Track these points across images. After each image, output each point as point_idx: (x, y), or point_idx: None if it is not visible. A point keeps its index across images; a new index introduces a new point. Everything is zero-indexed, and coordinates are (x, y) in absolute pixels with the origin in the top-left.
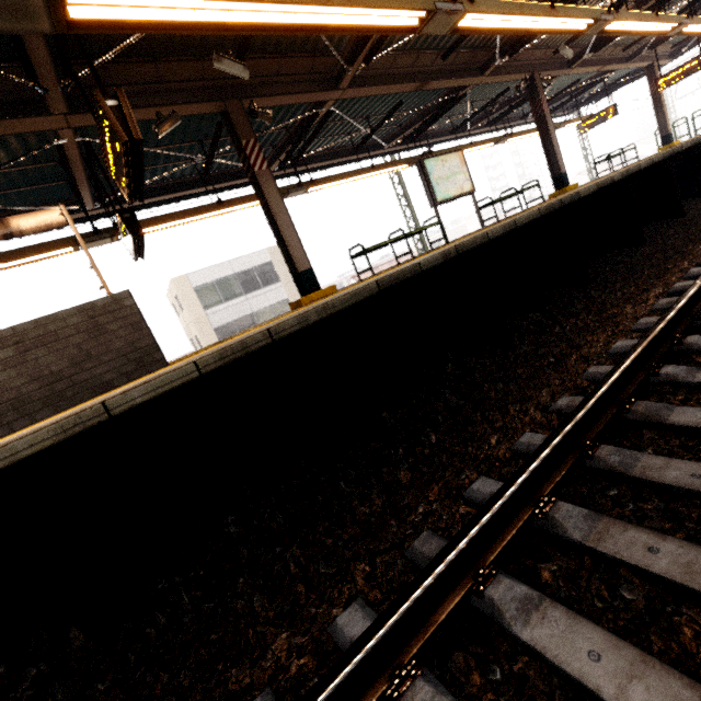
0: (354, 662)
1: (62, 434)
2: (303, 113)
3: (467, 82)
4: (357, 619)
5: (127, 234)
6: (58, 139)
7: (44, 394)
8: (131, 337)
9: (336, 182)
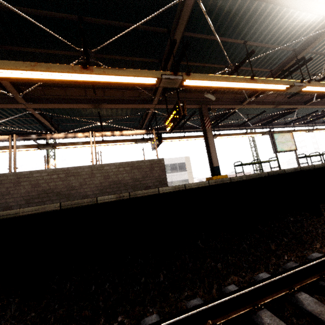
0: (277, 277)
1: (174, 189)
2: (224, 111)
3: (297, 107)
4: (268, 276)
5: (156, 141)
6: (148, 110)
7: (132, 184)
8: (160, 173)
9: (229, 136)
